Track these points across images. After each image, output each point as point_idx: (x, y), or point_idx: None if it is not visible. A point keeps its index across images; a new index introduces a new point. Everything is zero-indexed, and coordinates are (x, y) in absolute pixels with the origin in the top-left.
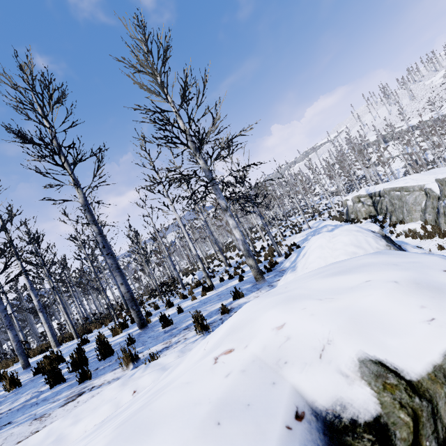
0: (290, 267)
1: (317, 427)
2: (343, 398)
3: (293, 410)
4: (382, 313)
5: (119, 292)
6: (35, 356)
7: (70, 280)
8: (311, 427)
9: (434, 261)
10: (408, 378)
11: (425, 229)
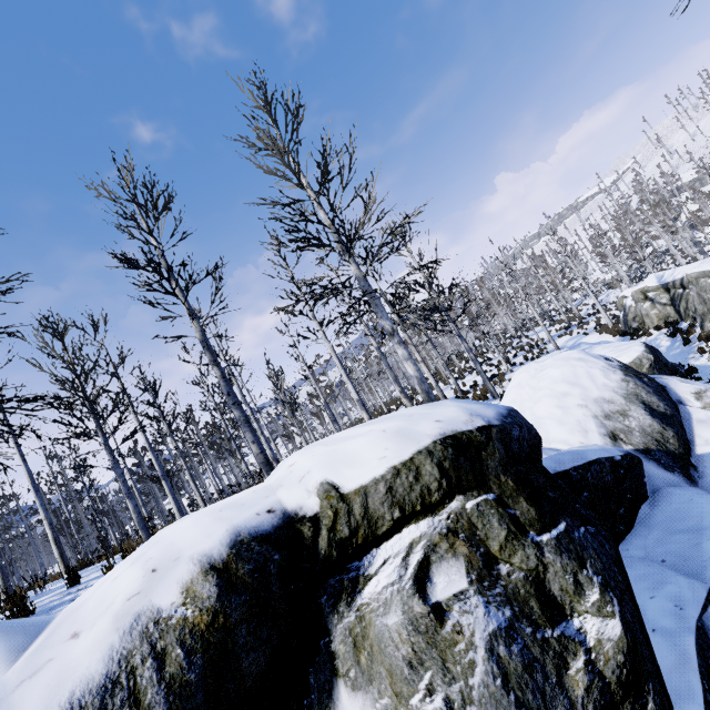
0: None
1: (280, 518)
2: (302, 504)
3: (268, 508)
4: (355, 453)
5: None
6: None
7: (199, 439)
8: (275, 517)
9: (443, 412)
10: (343, 492)
11: None
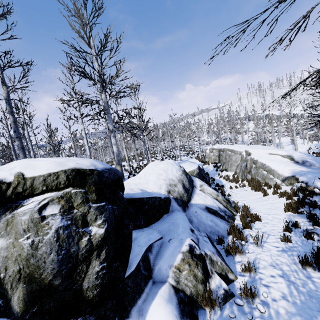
0: None
1: None
2: (6, 178)
3: None
4: (38, 165)
5: None
6: None
7: None
8: None
9: (82, 161)
10: (25, 177)
11: (233, 177)
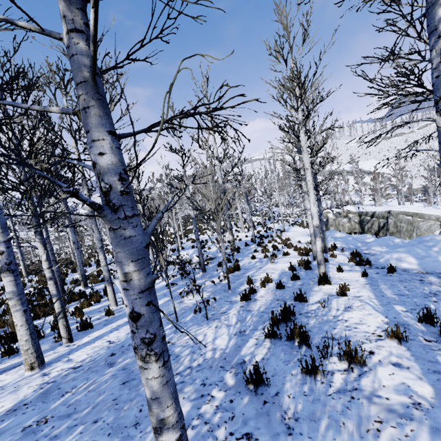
0: None
1: None
2: None
3: None
4: None
5: (77, 255)
6: None
7: None
8: None
9: None
10: None
11: None
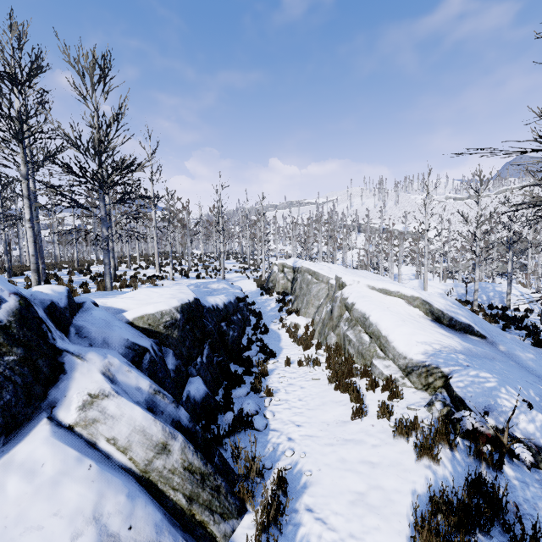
0: None
1: None
2: None
3: None
4: None
5: None
6: None
7: None
8: None
9: None
10: None
11: (306, 331)
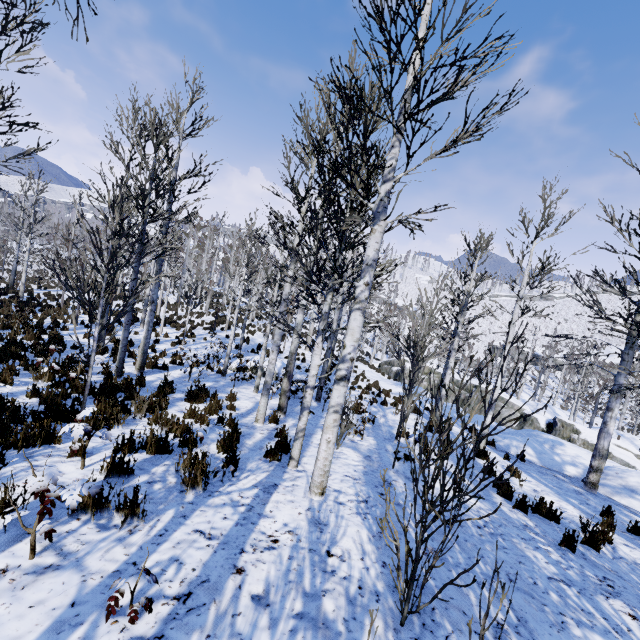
0: (621, 488)
1: None
2: None
3: None
4: None
5: (149, 321)
6: (194, 489)
7: None
8: None
9: None
10: None
11: None
